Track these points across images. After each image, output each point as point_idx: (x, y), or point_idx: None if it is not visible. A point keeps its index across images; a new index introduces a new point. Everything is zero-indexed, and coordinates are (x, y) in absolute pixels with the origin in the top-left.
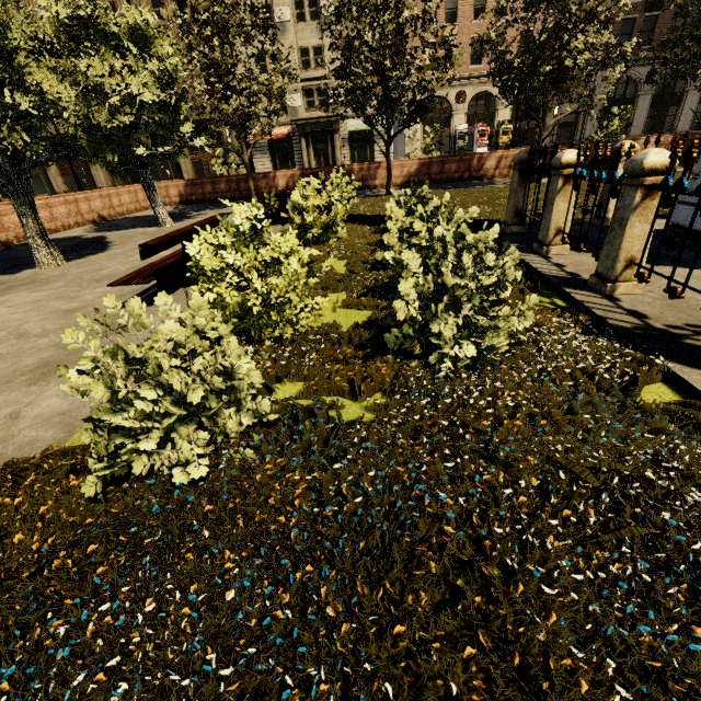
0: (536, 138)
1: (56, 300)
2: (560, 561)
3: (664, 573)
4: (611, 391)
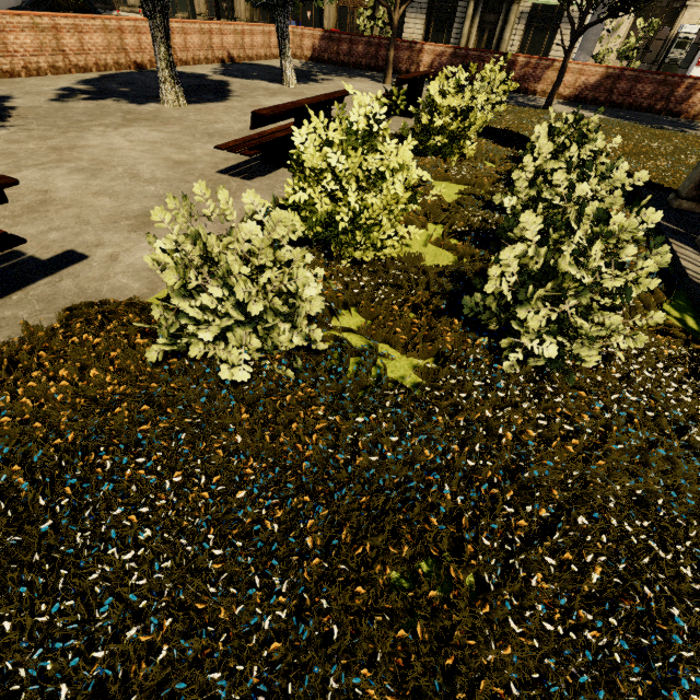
0: None
1: (169, 146)
2: (536, 604)
3: (639, 662)
4: (694, 455)
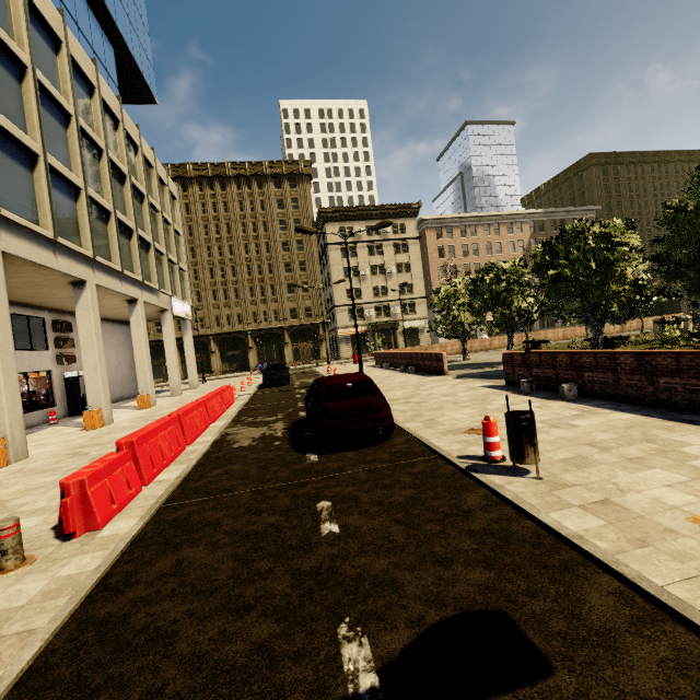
0: None
1: None
2: None
3: None
4: None
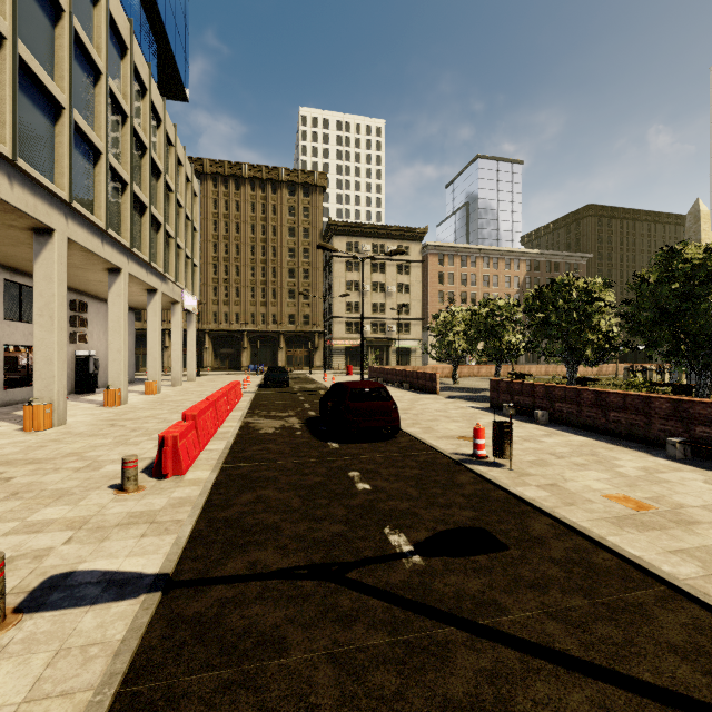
0: None
1: None
2: None
3: None
4: None
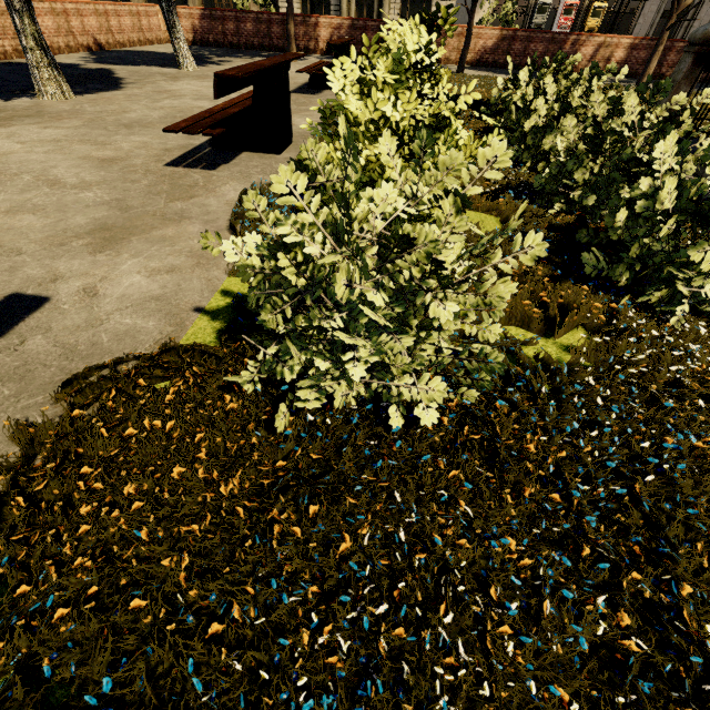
0: (630, 28)
1: (81, 143)
2: None
3: None
4: None
